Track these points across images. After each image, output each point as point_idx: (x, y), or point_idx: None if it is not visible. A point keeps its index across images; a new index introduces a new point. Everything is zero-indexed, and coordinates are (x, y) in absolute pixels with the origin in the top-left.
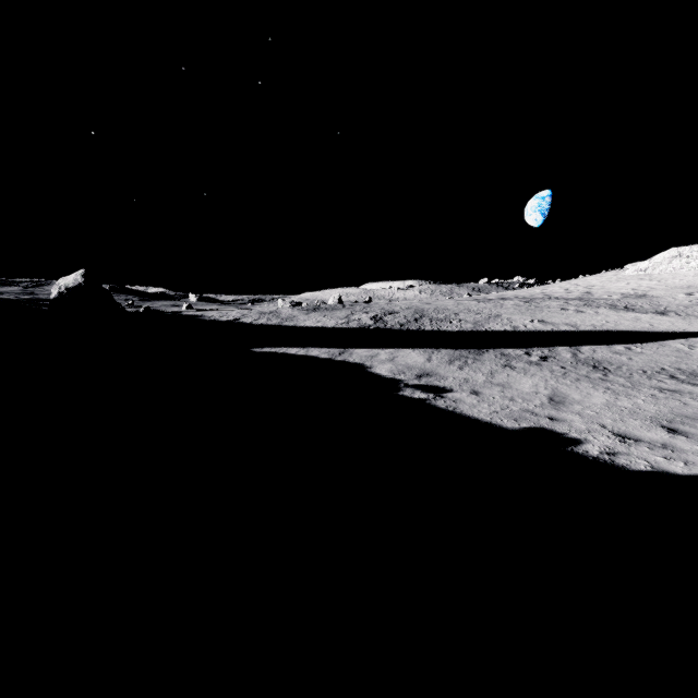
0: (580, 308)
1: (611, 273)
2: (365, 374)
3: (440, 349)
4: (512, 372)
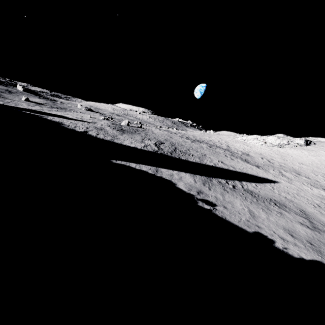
0: (231, 156)
1: (232, 136)
2: (177, 189)
3: (195, 174)
4: (229, 194)
